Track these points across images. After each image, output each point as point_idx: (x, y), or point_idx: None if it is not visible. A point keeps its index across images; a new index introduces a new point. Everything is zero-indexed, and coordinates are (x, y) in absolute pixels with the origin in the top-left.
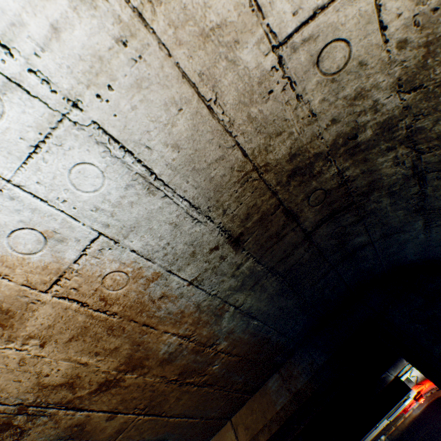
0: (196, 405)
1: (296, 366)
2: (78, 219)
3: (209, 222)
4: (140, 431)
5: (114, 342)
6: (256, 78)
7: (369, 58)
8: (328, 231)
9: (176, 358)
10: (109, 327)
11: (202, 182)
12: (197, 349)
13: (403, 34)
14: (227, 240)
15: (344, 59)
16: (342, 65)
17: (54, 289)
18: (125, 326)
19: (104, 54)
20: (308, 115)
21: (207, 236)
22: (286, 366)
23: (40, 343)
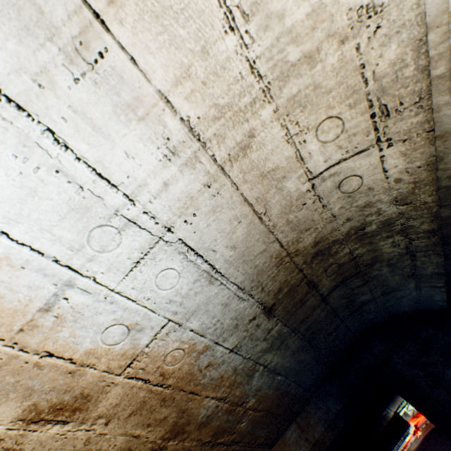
0: None
1: (312, 414)
2: (156, 311)
3: (250, 298)
4: None
5: (164, 412)
6: (295, 196)
7: (375, 185)
8: (340, 293)
9: (212, 420)
10: (162, 399)
11: (248, 269)
12: (230, 408)
13: (398, 175)
14: (262, 310)
15: (358, 185)
16: (356, 188)
17: (126, 371)
18: (175, 396)
19: (194, 194)
20: (330, 216)
21: (247, 310)
22: (302, 415)
23: (105, 421)
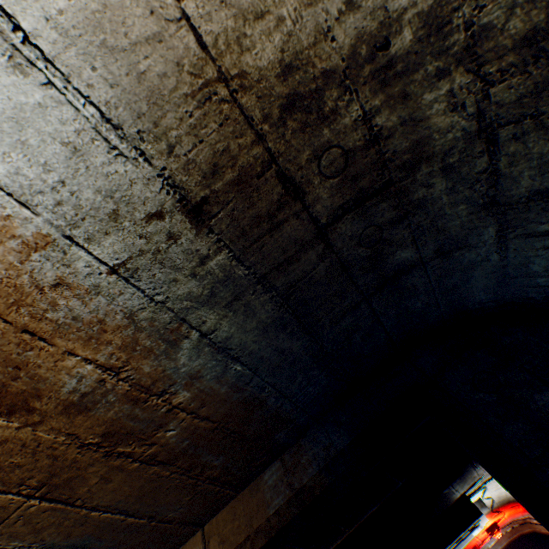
0: (140, 495)
1: (306, 451)
2: None
3: (142, 161)
4: (34, 526)
5: None
6: None
7: None
8: (354, 231)
9: (96, 406)
10: None
11: (123, 78)
12: (135, 395)
13: None
14: (179, 205)
15: None
16: None
17: None
18: None
19: None
20: None
21: (140, 188)
22: (292, 450)
23: None
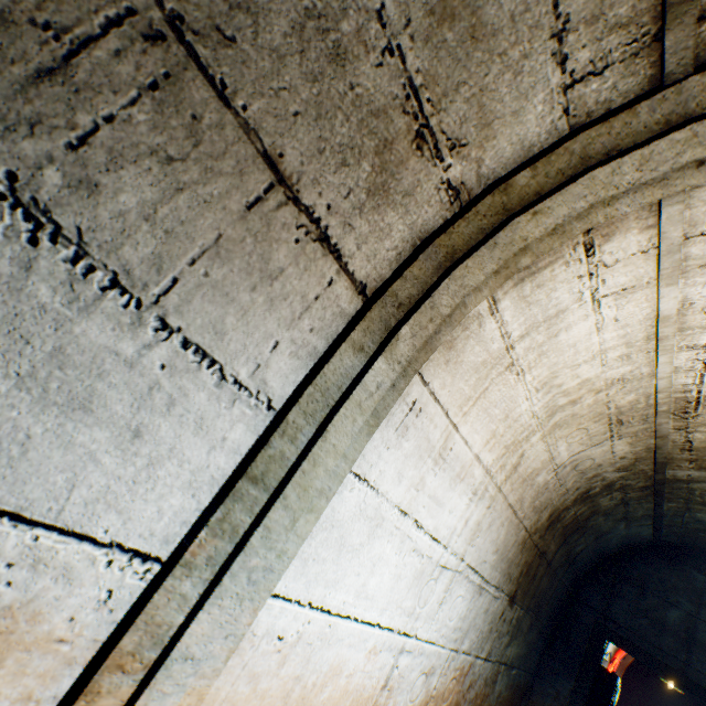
0: None
1: (541, 705)
2: (444, 645)
3: (501, 594)
4: None
5: None
6: (541, 485)
7: (603, 462)
8: (561, 552)
9: None
10: None
11: (503, 565)
12: None
13: (623, 454)
14: (508, 601)
15: (590, 464)
16: (588, 466)
17: None
18: None
19: (480, 519)
20: (563, 491)
21: (499, 607)
22: None
23: None
